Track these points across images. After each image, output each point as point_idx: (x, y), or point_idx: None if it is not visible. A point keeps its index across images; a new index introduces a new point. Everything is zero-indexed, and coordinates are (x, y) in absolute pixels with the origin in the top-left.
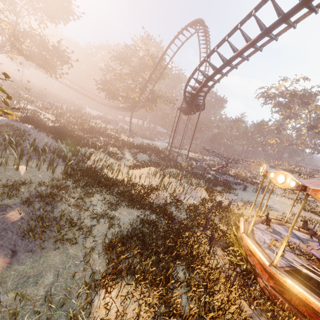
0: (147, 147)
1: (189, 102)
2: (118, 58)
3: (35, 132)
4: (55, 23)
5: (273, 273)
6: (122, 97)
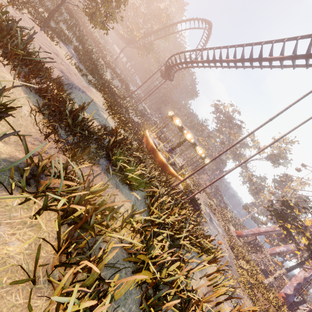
0: (123, 80)
1: (166, 69)
2: None
3: None
4: None
5: (148, 137)
6: (128, 27)
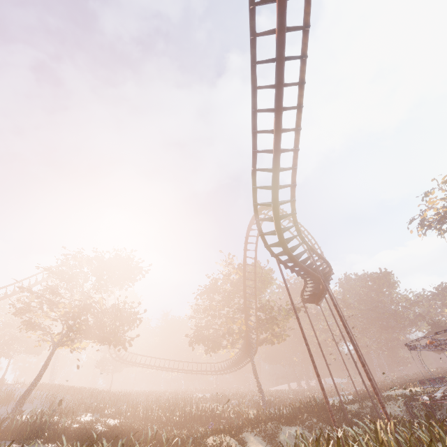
0: (297, 407)
1: (289, 261)
2: (204, 292)
3: None
4: (120, 285)
5: None
6: (223, 336)
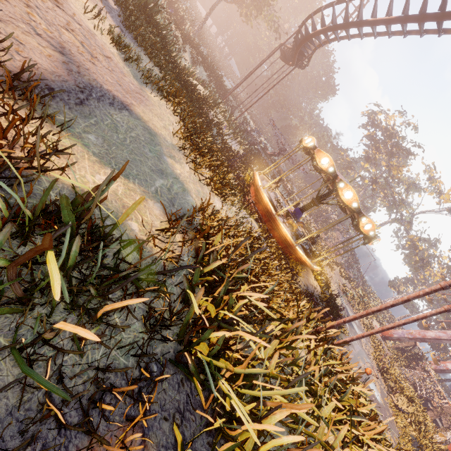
0: (213, 67)
1: (298, 43)
2: None
3: None
4: None
5: (260, 189)
6: None
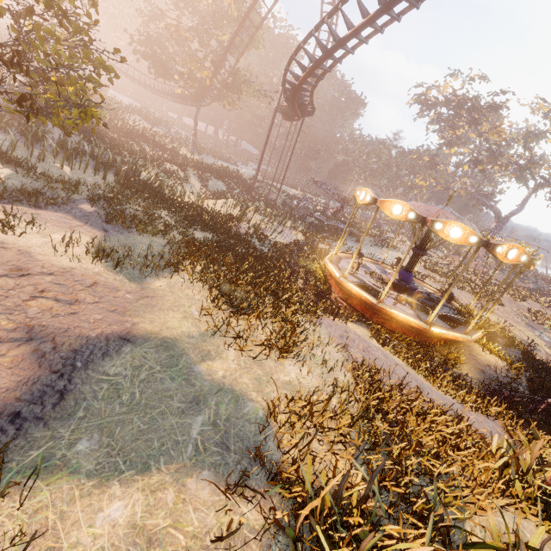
0: (224, 171)
1: (290, 99)
2: None
3: (48, 123)
4: None
5: (341, 282)
6: (182, 75)
